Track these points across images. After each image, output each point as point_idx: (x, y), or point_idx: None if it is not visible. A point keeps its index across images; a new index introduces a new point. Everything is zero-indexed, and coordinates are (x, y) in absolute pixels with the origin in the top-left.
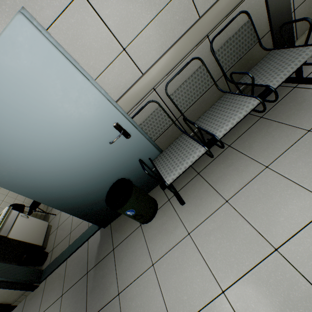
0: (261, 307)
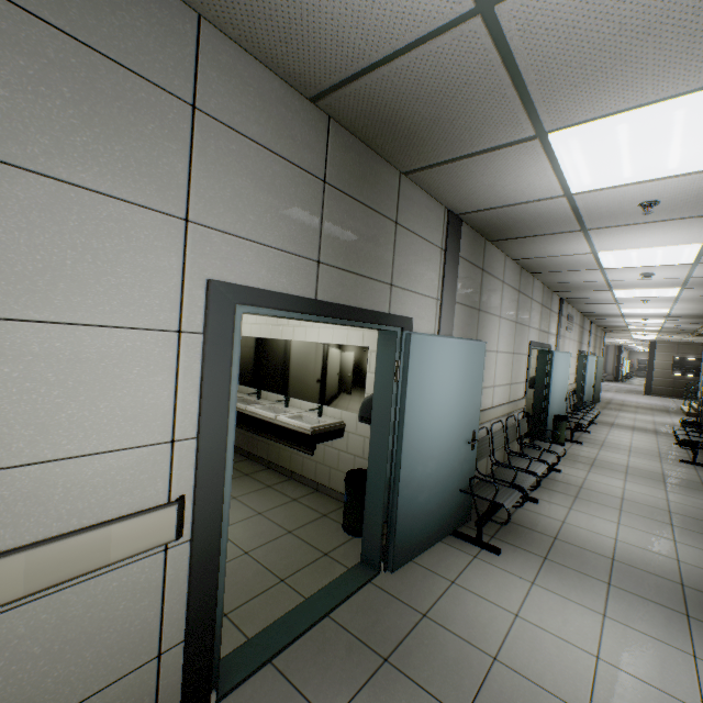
0: (623, 435)
